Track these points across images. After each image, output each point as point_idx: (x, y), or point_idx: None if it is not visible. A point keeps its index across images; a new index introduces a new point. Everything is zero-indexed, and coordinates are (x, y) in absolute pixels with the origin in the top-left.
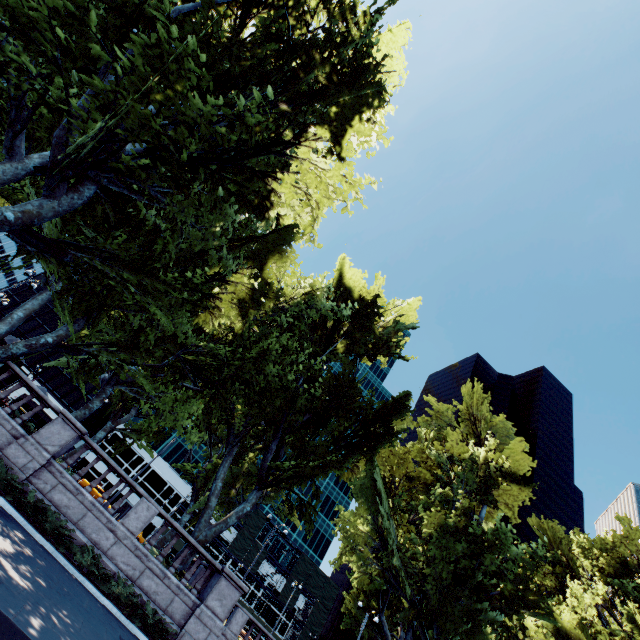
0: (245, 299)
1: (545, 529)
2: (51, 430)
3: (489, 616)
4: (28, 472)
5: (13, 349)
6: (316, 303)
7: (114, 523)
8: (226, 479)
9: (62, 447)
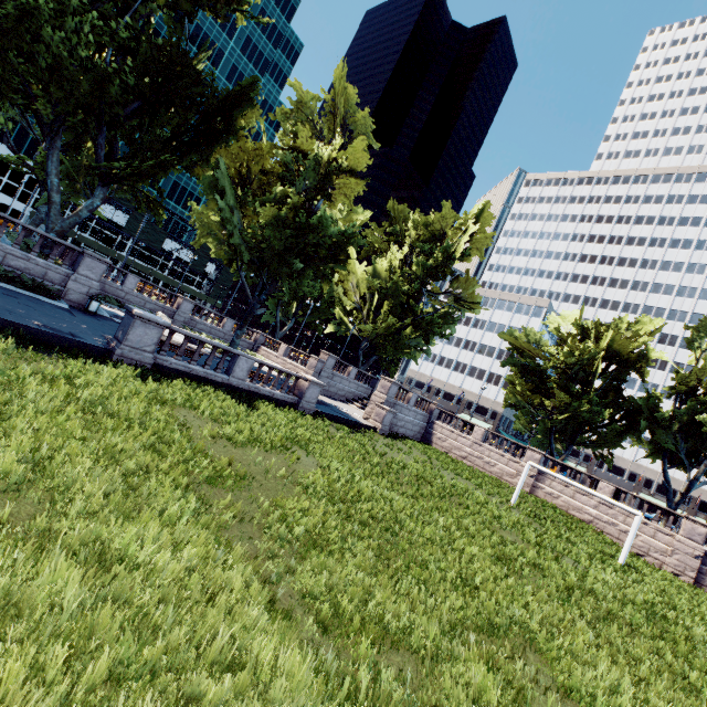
0: None
1: (394, 212)
2: None
3: (297, 268)
4: None
5: None
6: None
7: None
8: (67, 172)
9: None
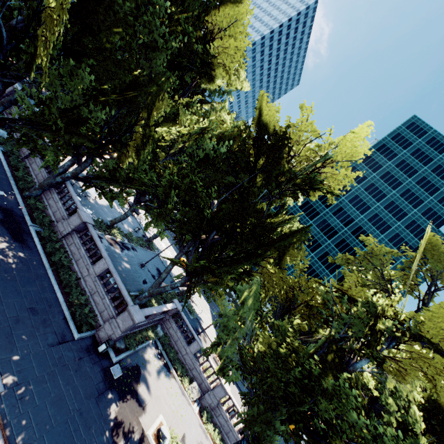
0: (140, 143)
1: None
2: (73, 218)
3: (270, 439)
4: (62, 235)
5: (57, 179)
6: (204, 141)
7: (90, 266)
8: None
9: (76, 227)
